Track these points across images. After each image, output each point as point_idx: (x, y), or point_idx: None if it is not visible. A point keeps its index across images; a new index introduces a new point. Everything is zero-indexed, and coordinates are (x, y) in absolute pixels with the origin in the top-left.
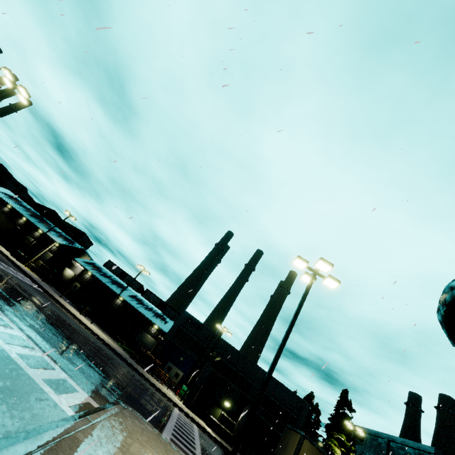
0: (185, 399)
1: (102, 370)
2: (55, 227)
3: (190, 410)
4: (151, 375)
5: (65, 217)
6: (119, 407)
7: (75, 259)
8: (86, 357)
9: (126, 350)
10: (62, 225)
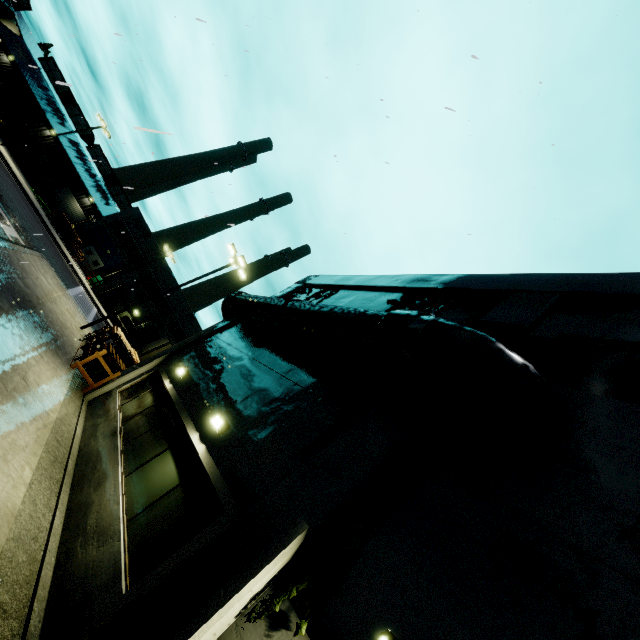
0: (96, 287)
1: (22, 217)
2: None
3: (97, 298)
4: (65, 246)
5: None
6: (40, 254)
7: None
8: (7, 196)
9: (41, 203)
10: None
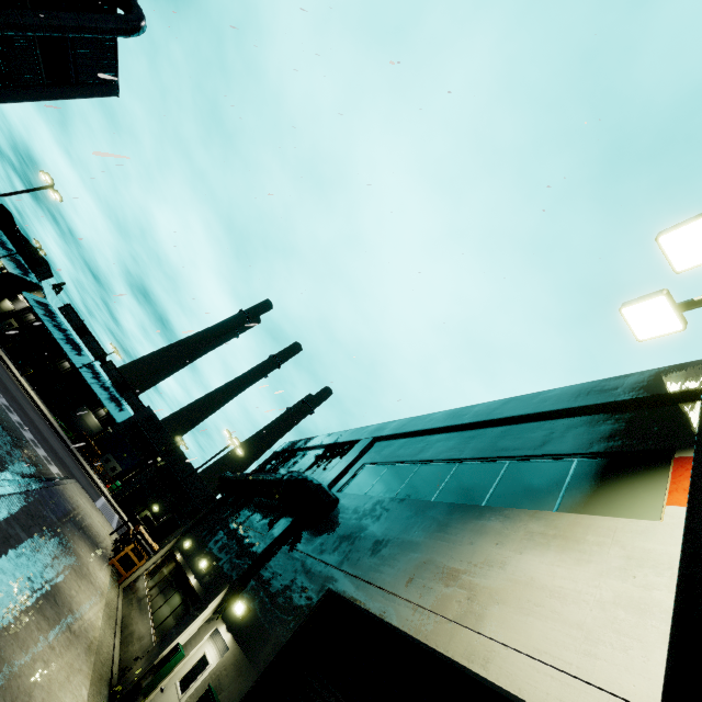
0: (115, 493)
1: (56, 451)
2: (6, 237)
3: (117, 504)
4: (86, 461)
5: (32, 248)
6: (74, 480)
7: (24, 294)
8: (45, 438)
9: (63, 428)
10: (16, 238)
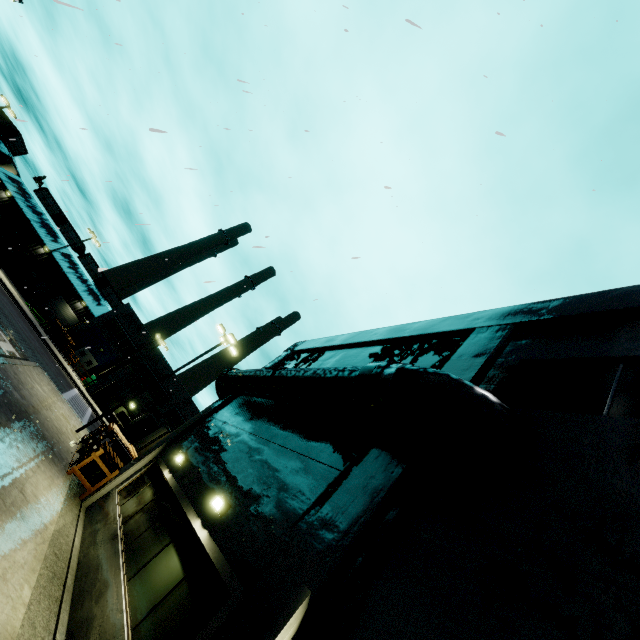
0: (90, 387)
1: (17, 330)
2: None
3: (91, 397)
4: (59, 351)
5: None
6: (35, 364)
7: None
8: (4, 314)
9: (35, 314)
10: None
